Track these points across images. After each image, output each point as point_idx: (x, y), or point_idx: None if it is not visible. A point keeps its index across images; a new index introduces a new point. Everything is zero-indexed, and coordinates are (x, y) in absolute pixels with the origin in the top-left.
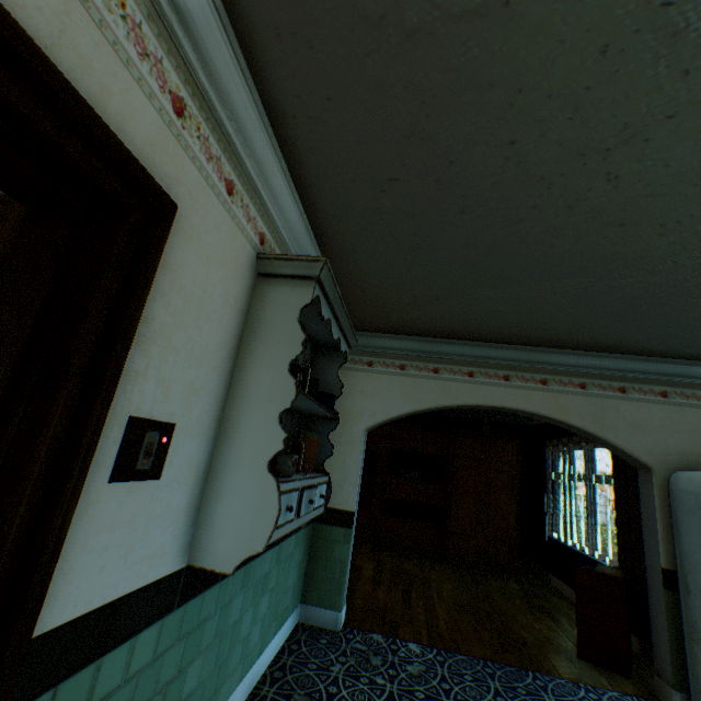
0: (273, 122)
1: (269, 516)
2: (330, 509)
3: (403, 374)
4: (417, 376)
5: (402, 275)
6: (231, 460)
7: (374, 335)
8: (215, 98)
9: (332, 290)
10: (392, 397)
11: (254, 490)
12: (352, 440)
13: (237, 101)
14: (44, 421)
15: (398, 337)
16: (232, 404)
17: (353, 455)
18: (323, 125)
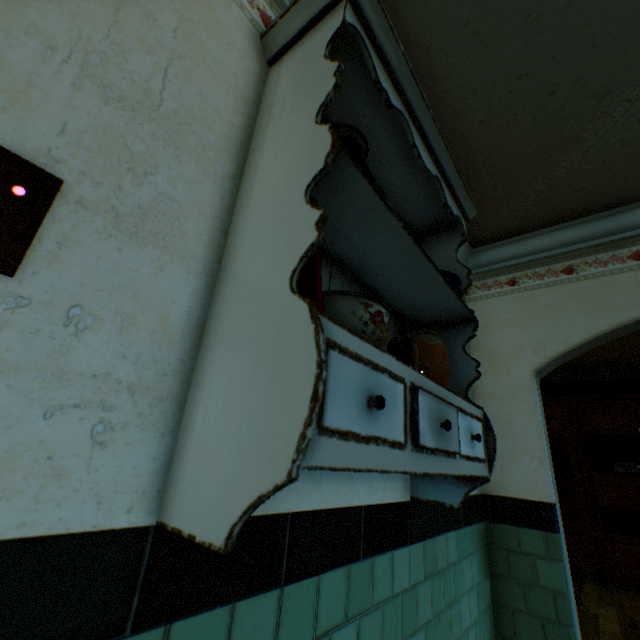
0: None
1: (297, 385)
2: (507, 500)
3: (573, 278)
4: (602, 273)
5: (522, 66)
6: (232, 303)
7: (505, 243)
8: None
9: (389, 45)
10: (565, 315)
11: (266, 339)
12: (514, 391)
13: None
14: None
15: (546, 232)
16: (237, 223)
17: (522, 411)
18: None
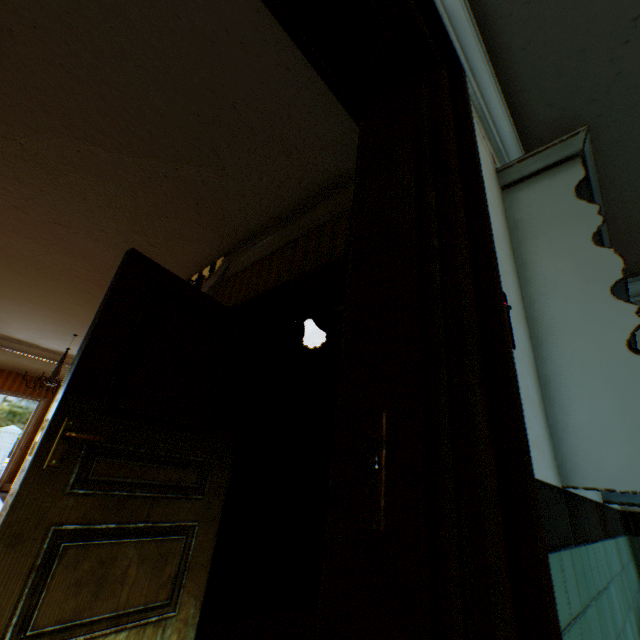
0: (485, 39)
1: None
2: None
3: None
4: None
5: None
6: (563, 356)
7: None
8: (446, 21)
9: (592, 175)
10: None
11: (621, 380)
12: None
13: (458, 26)
14: (451, 203)
15: None
16: (532, 303)
17: None
18: (542, 2)
